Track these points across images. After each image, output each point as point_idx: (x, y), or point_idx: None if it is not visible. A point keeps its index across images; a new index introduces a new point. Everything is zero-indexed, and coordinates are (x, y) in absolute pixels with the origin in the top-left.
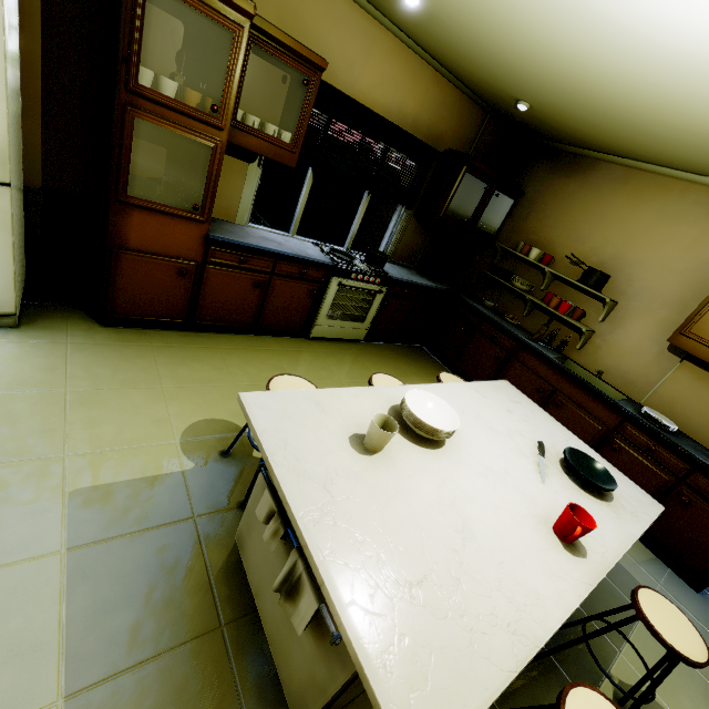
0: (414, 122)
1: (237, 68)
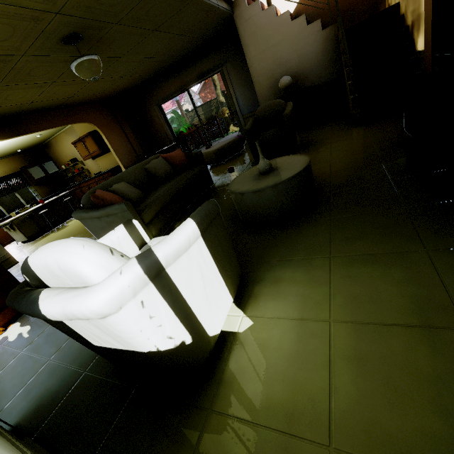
0: (5, 172)
1: None
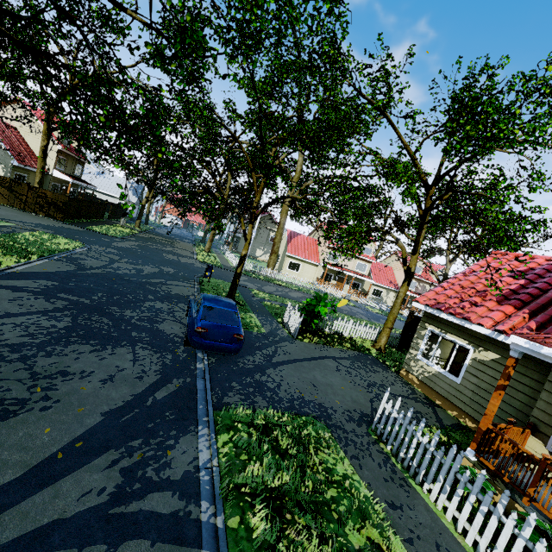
0: None
1: None
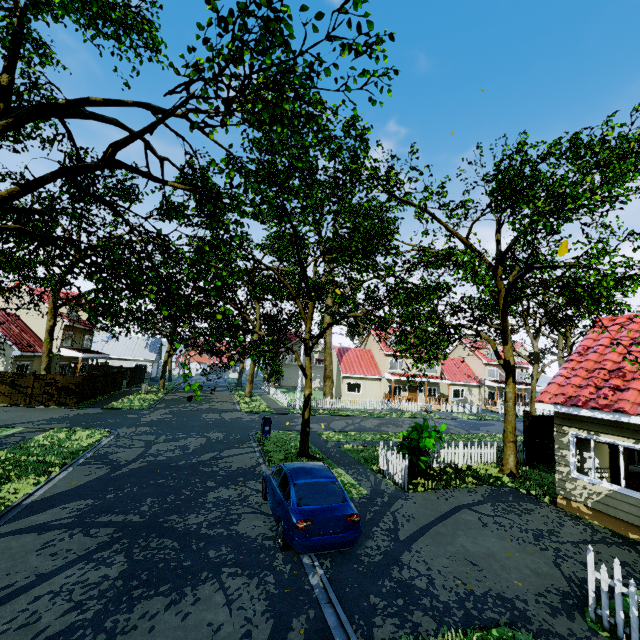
0: None
1: None
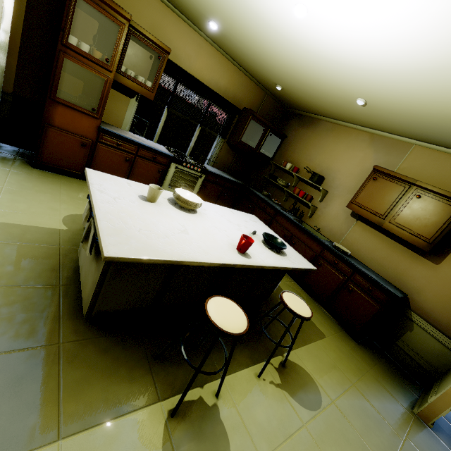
0: (225, 91)
1: (121, 43)
